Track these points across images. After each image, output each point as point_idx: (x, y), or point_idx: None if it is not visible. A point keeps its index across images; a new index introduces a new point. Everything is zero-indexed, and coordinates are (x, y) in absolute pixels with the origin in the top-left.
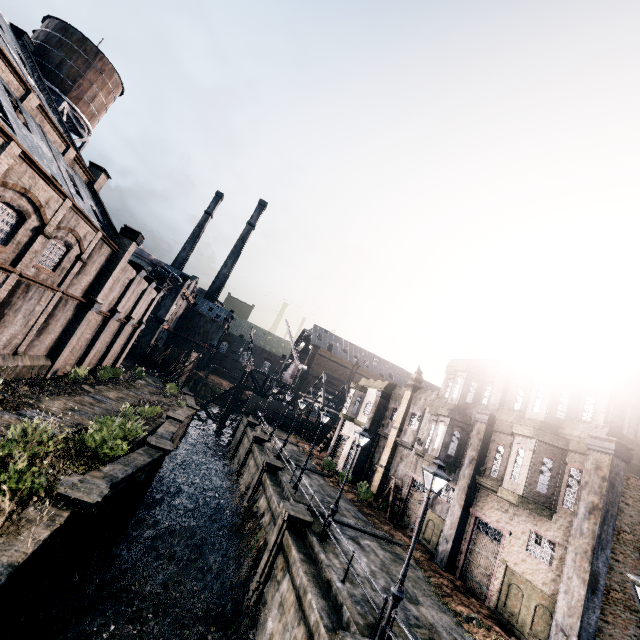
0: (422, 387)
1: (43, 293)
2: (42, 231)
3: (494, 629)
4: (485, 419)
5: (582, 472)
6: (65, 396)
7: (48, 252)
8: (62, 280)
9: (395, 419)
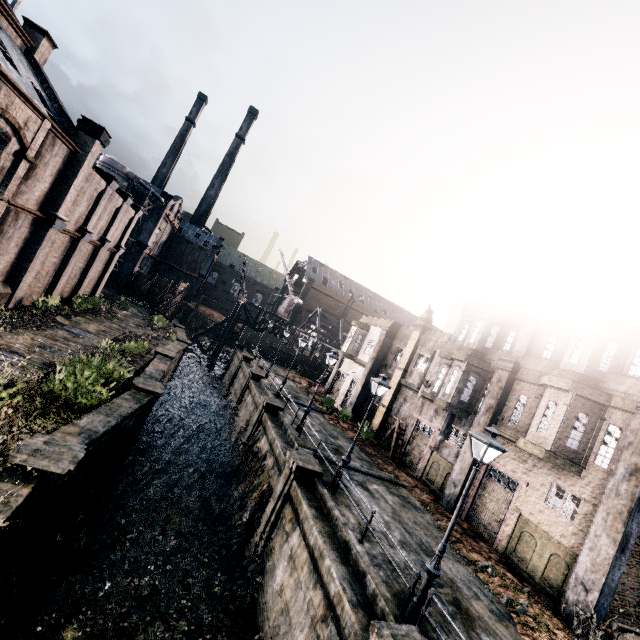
0: (432, 328)
1: None
2: None
3: (507, 576)
4: (509, 367)
5: (623, 430)
6: (33, 330)
7: None
8: (4, 185)
9: (400, 360)
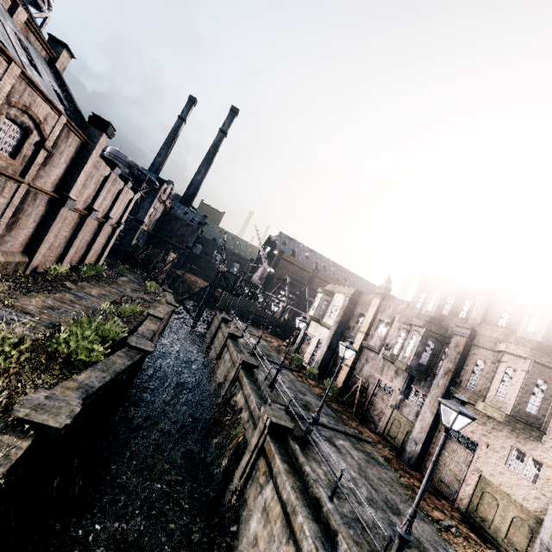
0: (391, 296)
1: (4, 183)
2: None
3: (471, 537)
4: (466, 333)
5: None
6: (44, 293)
7: (2, 134)
8: (26, 170)
9: (362, 324)
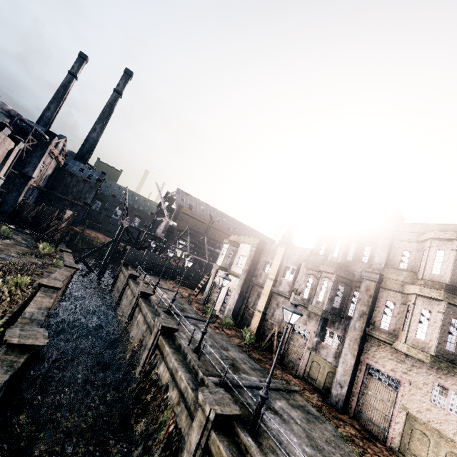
0: (293, 244)
1: None
2: None
3: None
4: (375, 278)
5: None
6: None
7: None
8: None
9: (270, 271)
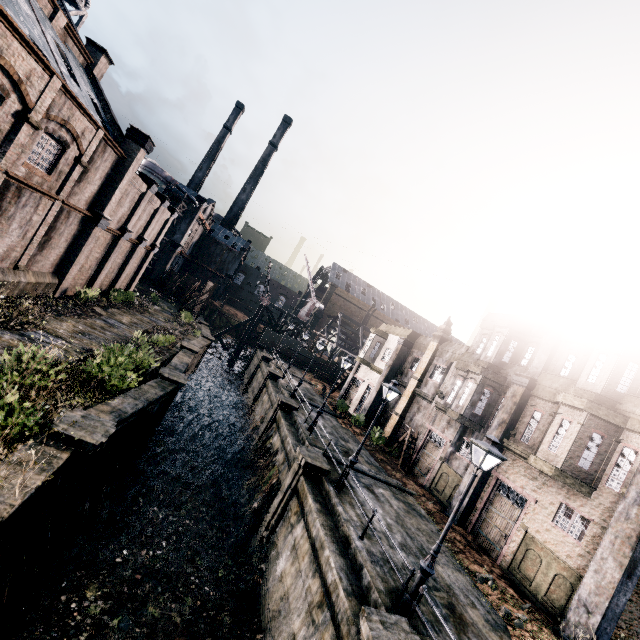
0: (450, 339)
1: (39, 200)
2: (26, 118)
3: (508, 591)
4: (524, 382)
5: (638, 454)
6: (75, 318)
7: (40, 149)
8: (61, 187)
9: (416, 369)
